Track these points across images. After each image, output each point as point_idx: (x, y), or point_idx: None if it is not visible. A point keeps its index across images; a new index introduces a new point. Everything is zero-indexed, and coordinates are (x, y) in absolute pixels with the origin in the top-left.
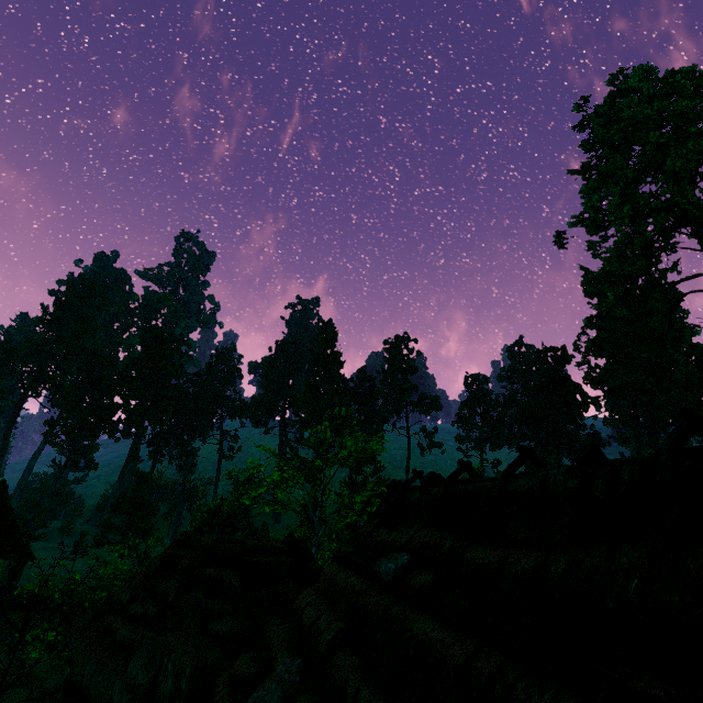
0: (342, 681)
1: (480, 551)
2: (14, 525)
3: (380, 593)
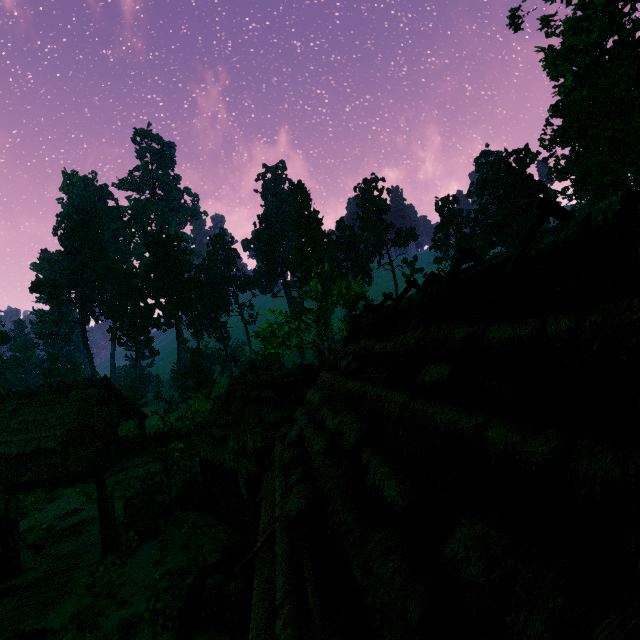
0: (322, 416)
1: (379, 345)
2: (126, 400)
3: (340, 378)
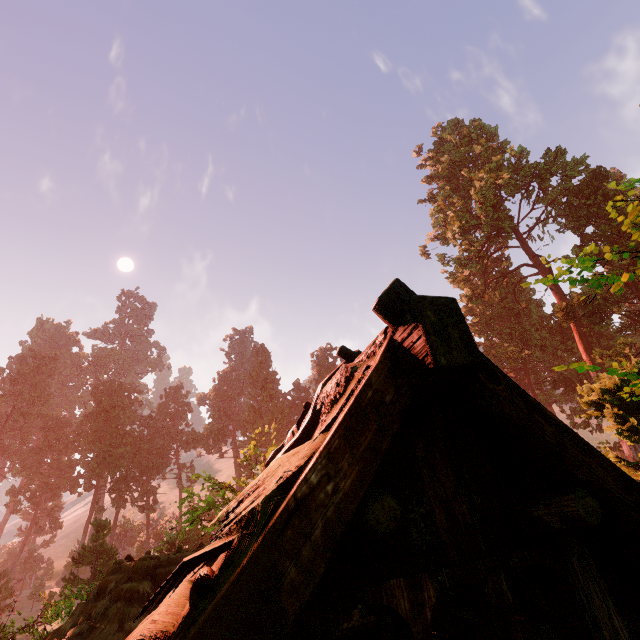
0: None
1: None
2: None
3: None
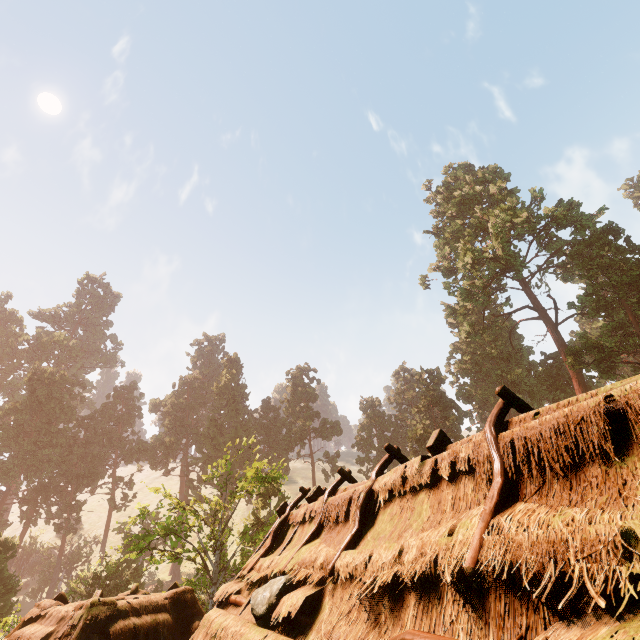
0: None
1: (349, 556)
2: None
3: (253, 630)
